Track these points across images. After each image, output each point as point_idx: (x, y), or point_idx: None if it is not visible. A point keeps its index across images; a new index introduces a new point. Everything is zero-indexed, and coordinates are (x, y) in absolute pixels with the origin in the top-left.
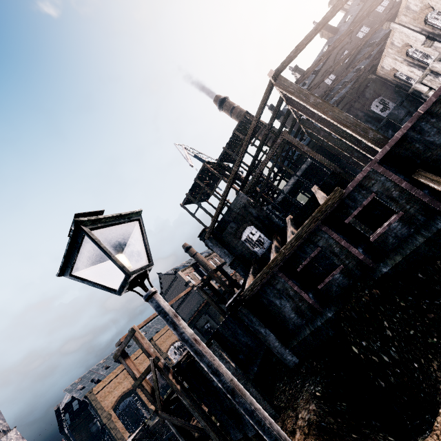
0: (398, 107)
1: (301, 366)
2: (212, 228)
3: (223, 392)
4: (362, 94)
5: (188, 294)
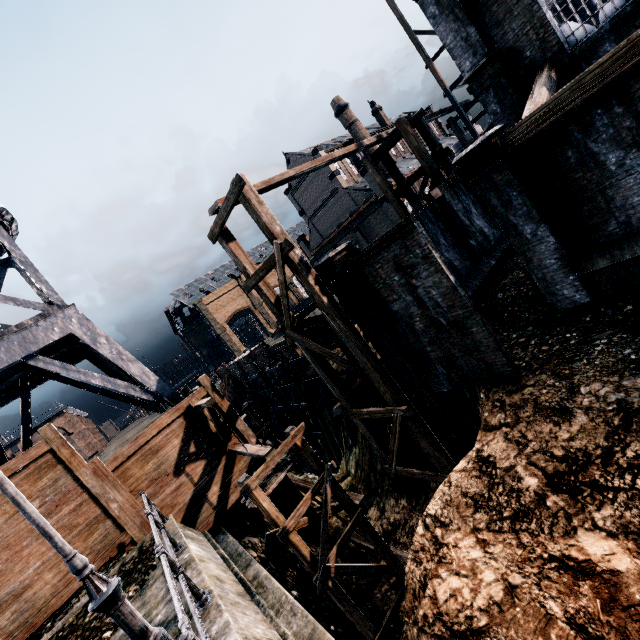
0: None
1: (584, 313)
2: None
3: (408, 323)
4: None
5: (332, 195)
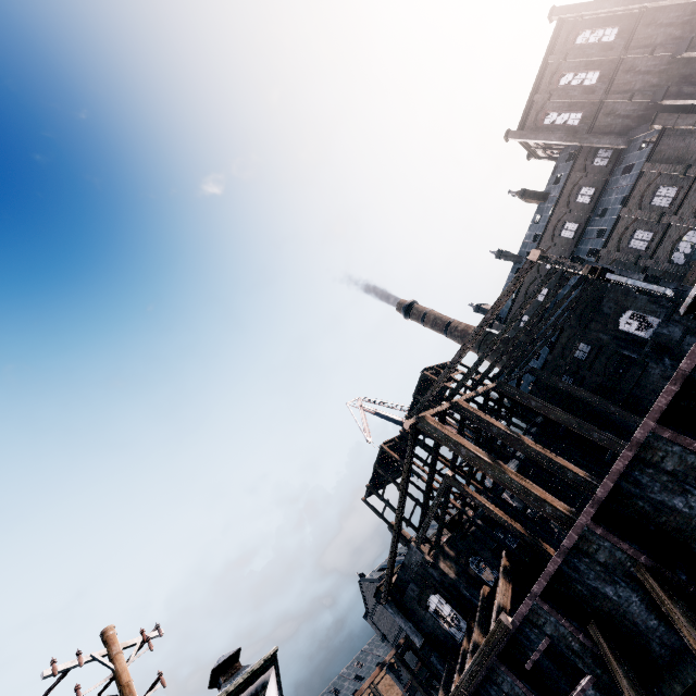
0: (666, 324)
1: None
2: (387, 589)
3: None
4: (597, 309)
5: None
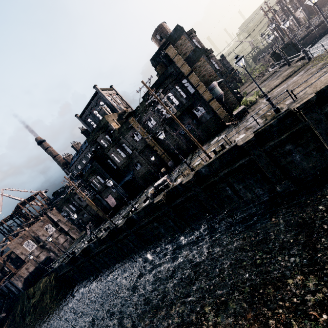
0: None
1: None
2: None
3: None
4: None
5: None
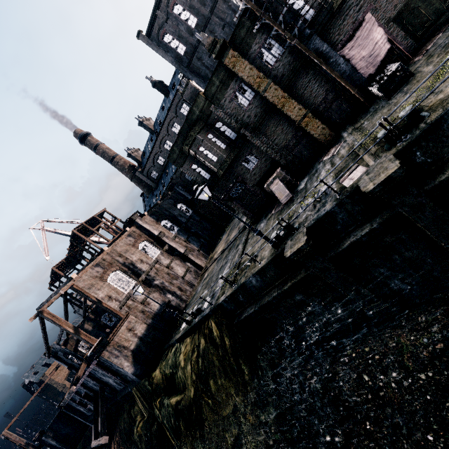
0: None
1: None
2: (48, 355)
3: (58, 447)
4: None
5: None
